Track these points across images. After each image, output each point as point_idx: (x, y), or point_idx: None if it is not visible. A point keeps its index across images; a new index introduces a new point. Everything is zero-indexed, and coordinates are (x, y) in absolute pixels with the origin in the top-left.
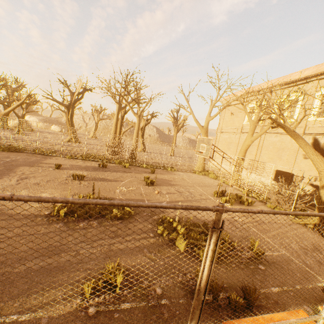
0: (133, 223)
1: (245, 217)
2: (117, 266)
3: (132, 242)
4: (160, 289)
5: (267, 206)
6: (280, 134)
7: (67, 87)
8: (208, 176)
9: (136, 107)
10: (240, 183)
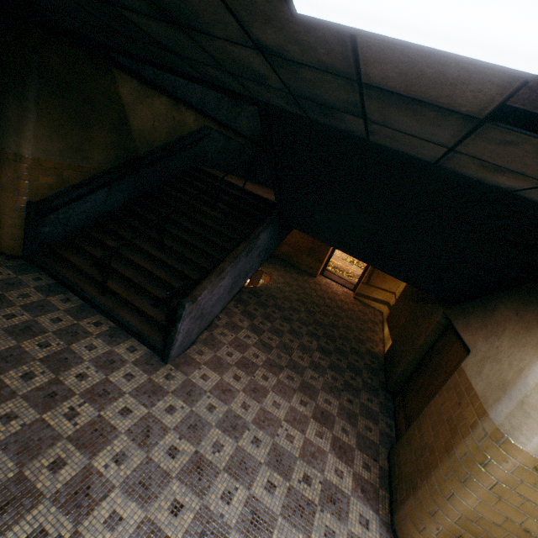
0: None
1: None
2: None
3: None
4: None
5: None
6: None
7: None
8: None
9: None
10: None
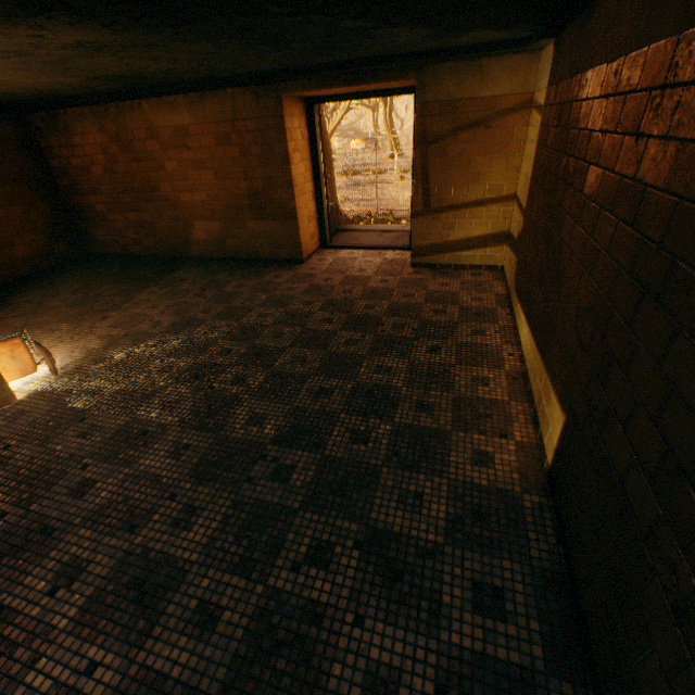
0: None
1: None
2: None
3: None
4: None
5: None
6: None
7: None
8: None
9: None
10: None
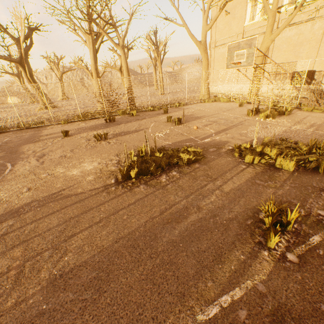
0: (211, 162)
1: (300, 125)
2: (272, 204)
3: (235, 179)
4: (322, 211)
5: (303, 110)
6: (297, 25)
7: (5, 32)
8: (220, 102)
9: (108, 39)
10: (258, 97)
